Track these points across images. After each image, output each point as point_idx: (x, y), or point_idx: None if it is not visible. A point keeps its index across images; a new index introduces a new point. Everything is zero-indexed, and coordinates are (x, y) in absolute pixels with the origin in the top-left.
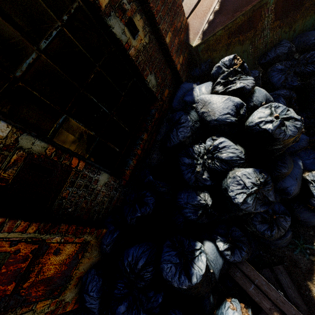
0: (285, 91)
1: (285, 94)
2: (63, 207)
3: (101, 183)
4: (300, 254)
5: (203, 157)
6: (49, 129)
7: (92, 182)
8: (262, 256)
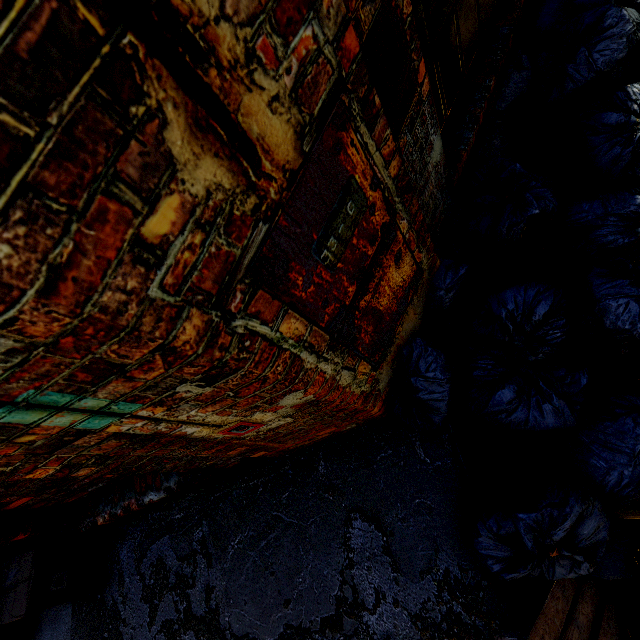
0: None
1: None
2: None
3: (432, 159)
4: None
5: None
6: None
7: (427, 145)
8: None
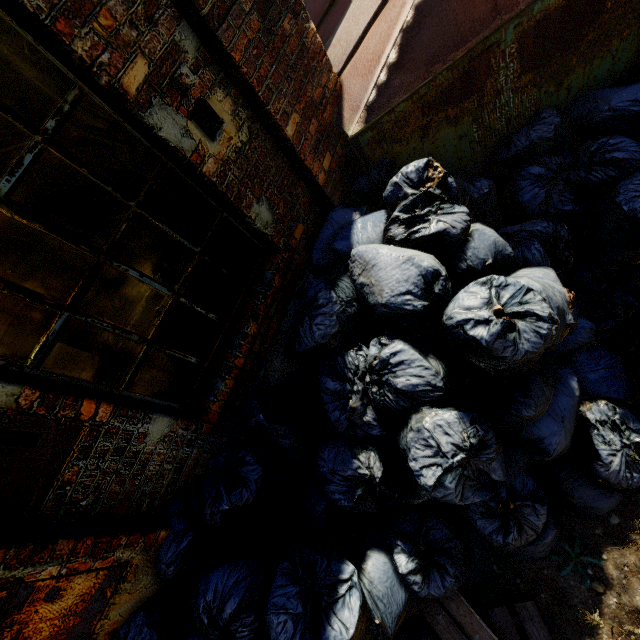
0: (545, 224)
1: (545, 232)
2: (68, 501)
3: (153, 439)
4: (575, 576)
5: (363, 379)
6: (29, 349)
7: (133, 439)
8: (496, 576)
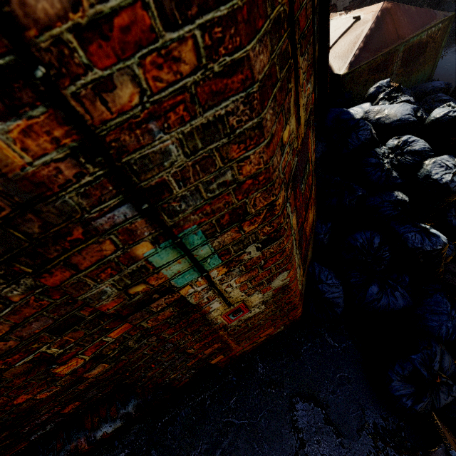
0: None
1: None
2: None
3: None
4: None
5: (388, 157)
6: None
7: None
8: None
